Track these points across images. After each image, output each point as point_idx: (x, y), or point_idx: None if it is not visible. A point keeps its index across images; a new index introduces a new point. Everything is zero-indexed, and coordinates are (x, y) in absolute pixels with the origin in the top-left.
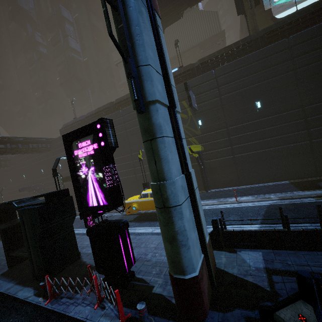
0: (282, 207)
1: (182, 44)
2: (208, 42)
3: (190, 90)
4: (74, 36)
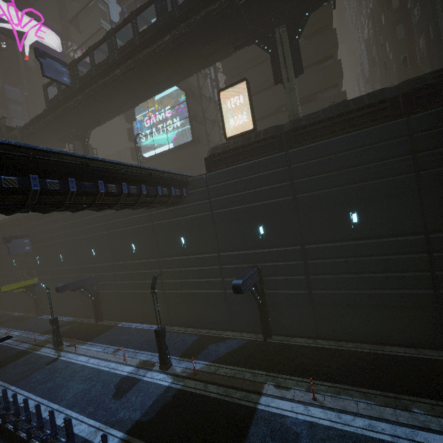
0: None
1: (107, 148)
2: (126, 151)
3: (16, 239)
4: (23, 117)
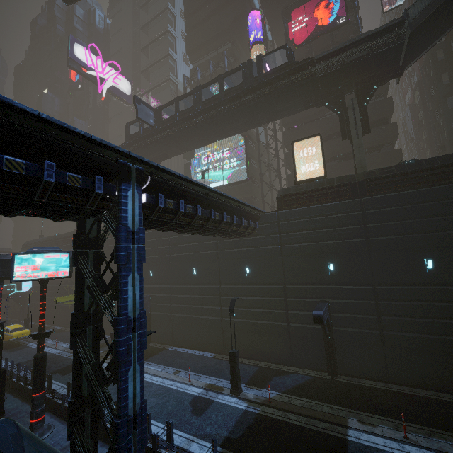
0: (50, 356)
1: None
2: None
3: None
4: None
